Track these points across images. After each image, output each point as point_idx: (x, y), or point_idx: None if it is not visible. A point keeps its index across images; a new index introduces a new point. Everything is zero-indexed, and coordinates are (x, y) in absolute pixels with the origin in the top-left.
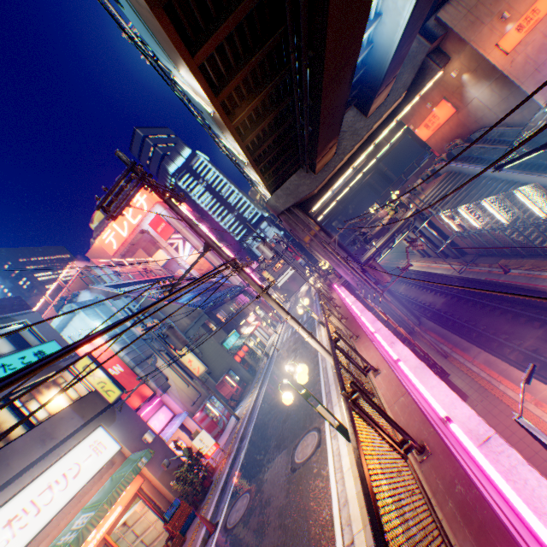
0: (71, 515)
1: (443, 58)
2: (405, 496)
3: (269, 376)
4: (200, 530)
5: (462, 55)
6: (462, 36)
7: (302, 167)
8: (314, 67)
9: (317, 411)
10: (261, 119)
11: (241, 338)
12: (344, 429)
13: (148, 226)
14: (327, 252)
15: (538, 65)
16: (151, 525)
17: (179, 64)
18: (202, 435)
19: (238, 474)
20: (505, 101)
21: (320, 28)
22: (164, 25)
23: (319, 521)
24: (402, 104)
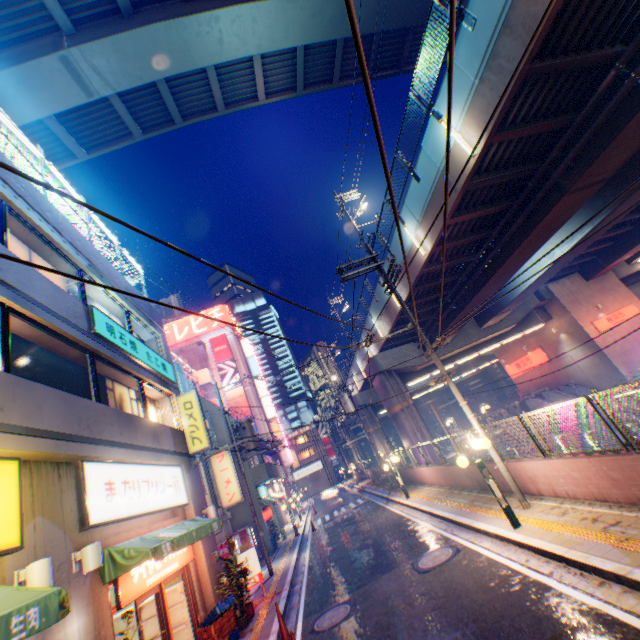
0: (150, 528)
1: (546, 315)
2: (610, 524)
3: (310, 544)
4: (264, 638)
5: (563, 319)
6: (565, 305)
7: (416, 340)
8: (494, 262)
9: (488, 484)
10: (431, 280)
11: (270, 496)
12: (511, 512)
13: (207, 341)
14: (415, 428)
15: (623, 349)
16: (176, 626)
17: (431, 219)
18: (250, 553)
19: (308, 602)
20: (596, 366)
21: (516, 241)
22: (457, 198)
23: (496, 576)
24: (509, 333)
